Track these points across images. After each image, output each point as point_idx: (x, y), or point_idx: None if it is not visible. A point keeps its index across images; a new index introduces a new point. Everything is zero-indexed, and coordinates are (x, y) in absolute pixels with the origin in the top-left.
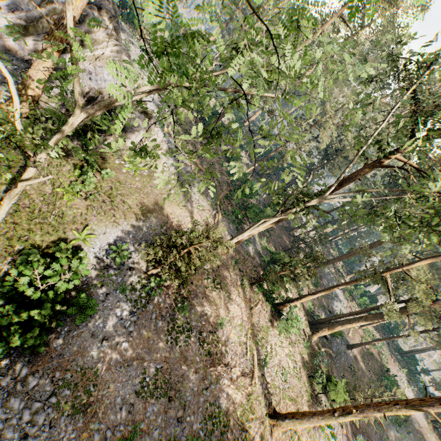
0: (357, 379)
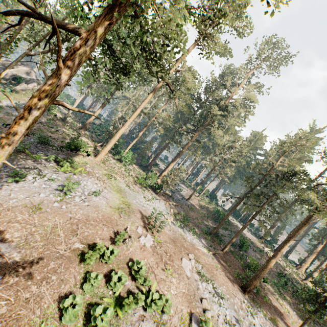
0: (193, 211)
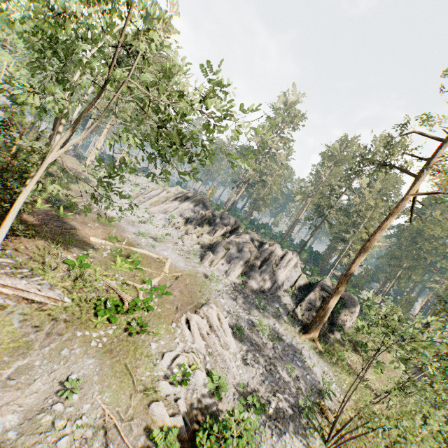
0: None
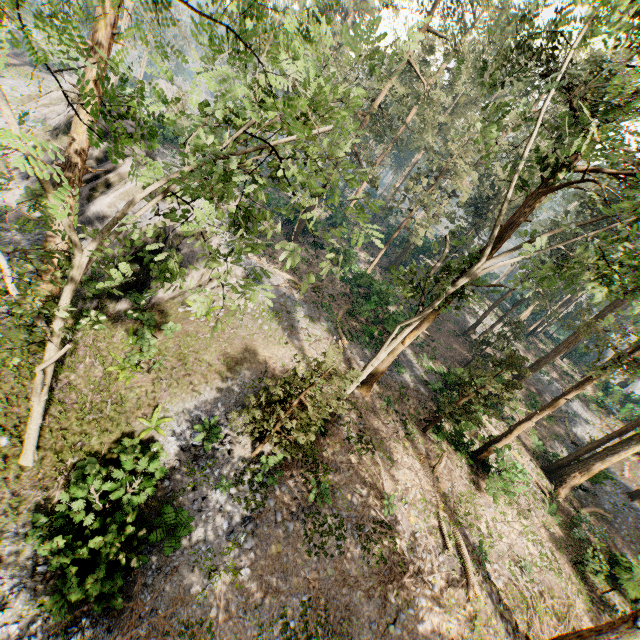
0: None
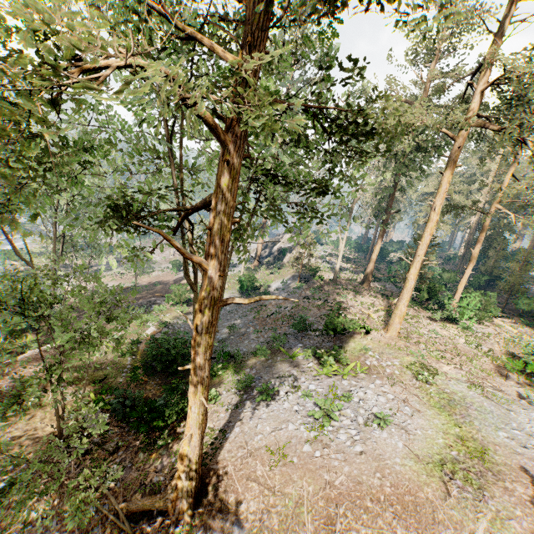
0: None
